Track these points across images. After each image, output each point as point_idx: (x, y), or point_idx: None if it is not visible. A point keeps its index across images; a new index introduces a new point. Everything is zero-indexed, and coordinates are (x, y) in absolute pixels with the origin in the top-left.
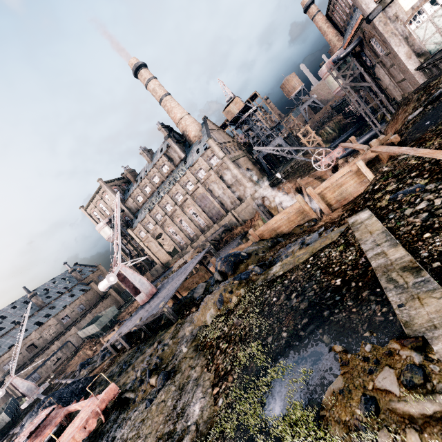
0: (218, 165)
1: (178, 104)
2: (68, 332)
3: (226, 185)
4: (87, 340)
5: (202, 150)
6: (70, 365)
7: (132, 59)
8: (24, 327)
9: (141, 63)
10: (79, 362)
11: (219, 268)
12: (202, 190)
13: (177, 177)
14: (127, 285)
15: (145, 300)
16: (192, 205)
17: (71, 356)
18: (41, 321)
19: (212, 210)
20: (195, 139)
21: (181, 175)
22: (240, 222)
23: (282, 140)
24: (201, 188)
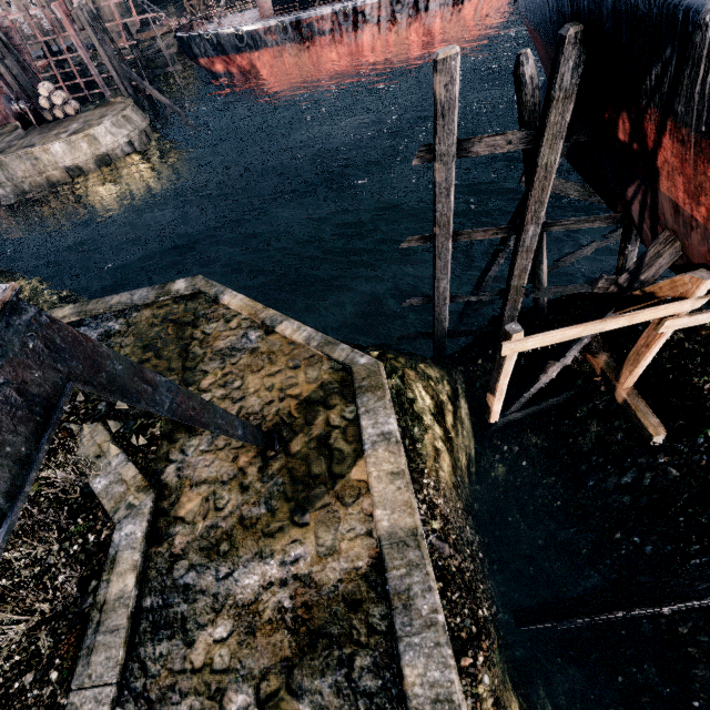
0: None
1: None
2: None
3: None
4: None
5: None
6: None
7: None
8: None
9: None
10: None
11: (90, 48)
12: None
13: None
14: None
15: None
16: None
17: None
18: None
19: None
20: None
21: None
22: None
23: None
24: None
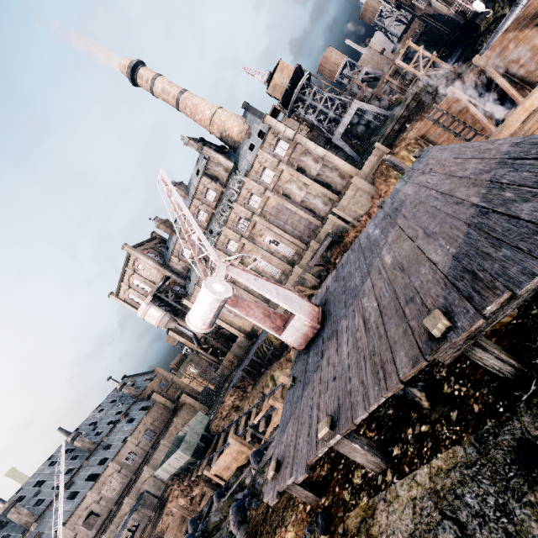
0: (289, 152)
1: (202, 99)
2: (139, 478)
3: (309, 179)
4: (172, 482)
5: (257, 141)
6: (158, 536)
7: (123, 59)
8: (61, 490)
9: (137, 60)
10: (175, 530)
11: None
12: (274, 202)
13: (232, 196)
14: (250, 313)
15: (308, 332)
16: (265, 230)
17: (155, 517)
18: (95, 472)
19: (297, 226)
20: (240, 136)
21: (237, 189)
22: (351, 222)
23: (361, 102)
24: (273, 198)
